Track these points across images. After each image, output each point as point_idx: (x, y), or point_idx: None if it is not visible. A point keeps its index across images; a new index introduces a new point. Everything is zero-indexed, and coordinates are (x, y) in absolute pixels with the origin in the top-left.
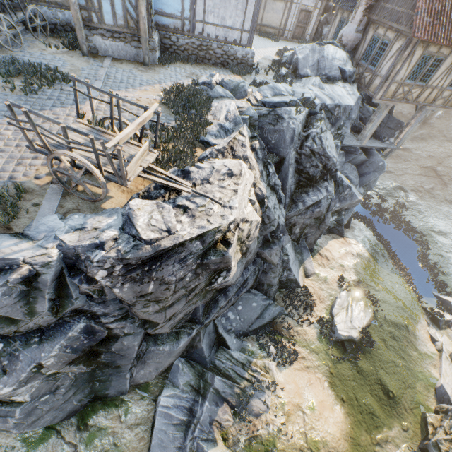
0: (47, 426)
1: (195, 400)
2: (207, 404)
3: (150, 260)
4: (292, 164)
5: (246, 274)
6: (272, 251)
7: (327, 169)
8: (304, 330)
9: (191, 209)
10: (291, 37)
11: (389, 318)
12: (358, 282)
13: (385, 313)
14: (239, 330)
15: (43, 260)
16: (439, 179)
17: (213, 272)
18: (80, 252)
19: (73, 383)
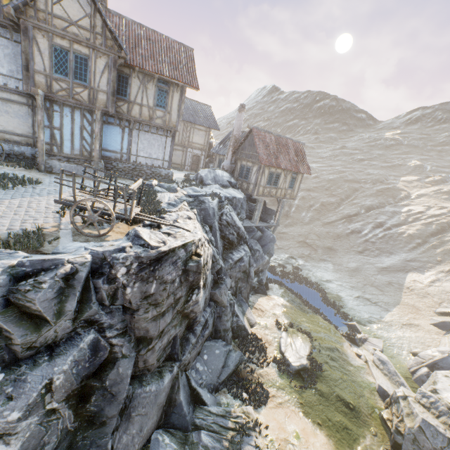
0: None
1: None
2: None
3: (154, 261)
4: (217, 230)
5: (206, 315)
6: (221, 291)
7: (240, 236)
8: (266, 371)
9: (172, 234)
10: (190, 169)
11: (323, 345)
12: (290, 323)
13: (318, 342)
14: (210, 383)
15: (81, 260)
16: (311, 247)
17: (188, 290)
18: (107, 255)
19: (54, 449)
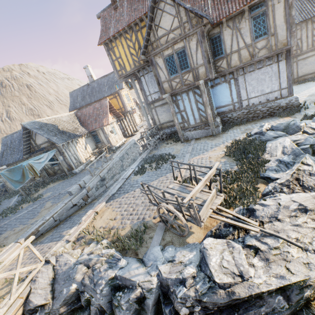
0: None
1: None
2: None
3: (225, 307)
4: None
5: None
6: None
7: None
8: None
9: (262, 250)
10: None
11: None
12: None
13: None
14: None
15: (148, 285)
16: None
17: None
18: (170, 284)
19: None
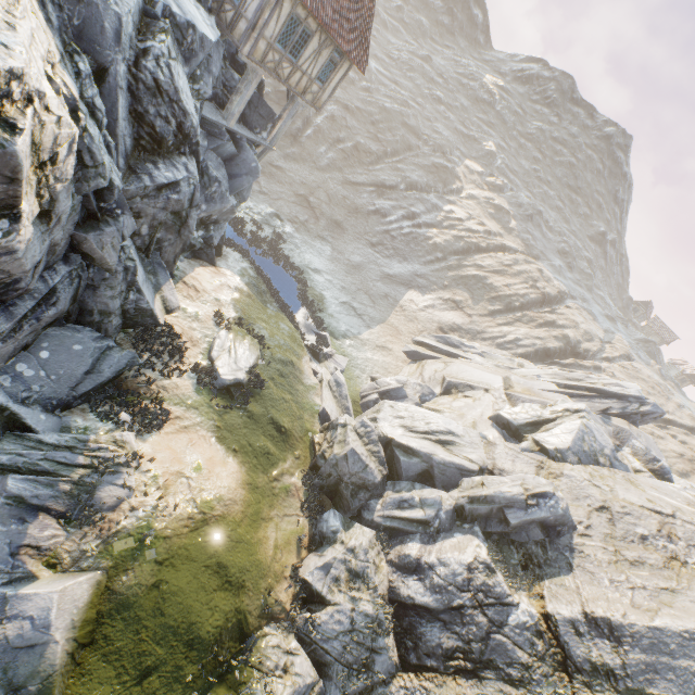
0: None
1: None
2: None
3: None
4: (123, 90)
5: (53, 278)
6: (104, 238)
7: (185, 135)
8: (175, 384)
9: None
10: None
11: (277, 356)
12: (240, 319)
13: (272, 351)
14: (51, 397)
15: None
16: (313, 211)
17: None
18: None
19: None
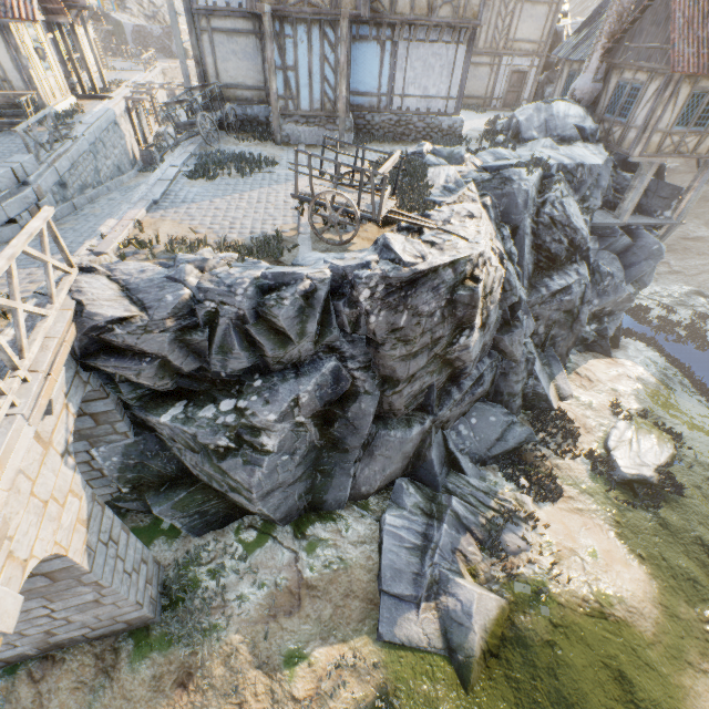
0: (261, 531)
1: (429, 524)
2: (446, 527)
3: (406, 284)
4: (527, 235)
5: (482, 367)
6: (513, 337)
7: (575, 247)
8: (567, 465)
9: (438, 244)
10: (501, 105)
11: (703, 460)
12: (643, 411)
13: (695, 453)
14: (475, 453)
15: (320, 277)
16: None
17: (455, 330)
18: (348, 272)
19: (305, 456)
